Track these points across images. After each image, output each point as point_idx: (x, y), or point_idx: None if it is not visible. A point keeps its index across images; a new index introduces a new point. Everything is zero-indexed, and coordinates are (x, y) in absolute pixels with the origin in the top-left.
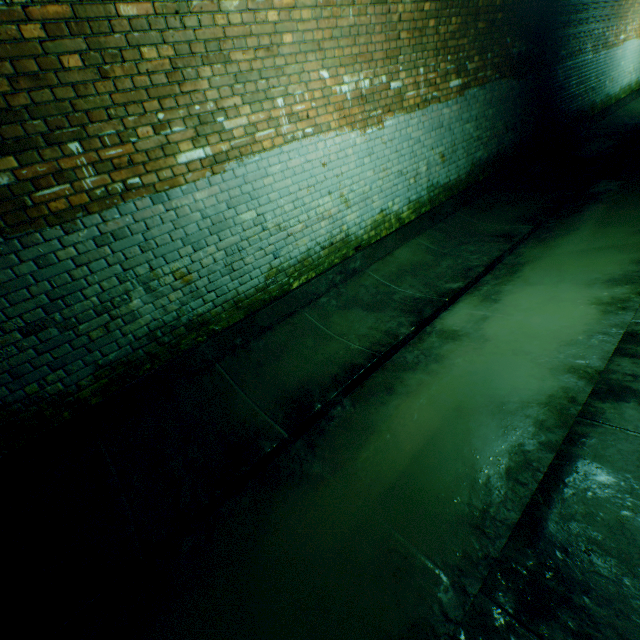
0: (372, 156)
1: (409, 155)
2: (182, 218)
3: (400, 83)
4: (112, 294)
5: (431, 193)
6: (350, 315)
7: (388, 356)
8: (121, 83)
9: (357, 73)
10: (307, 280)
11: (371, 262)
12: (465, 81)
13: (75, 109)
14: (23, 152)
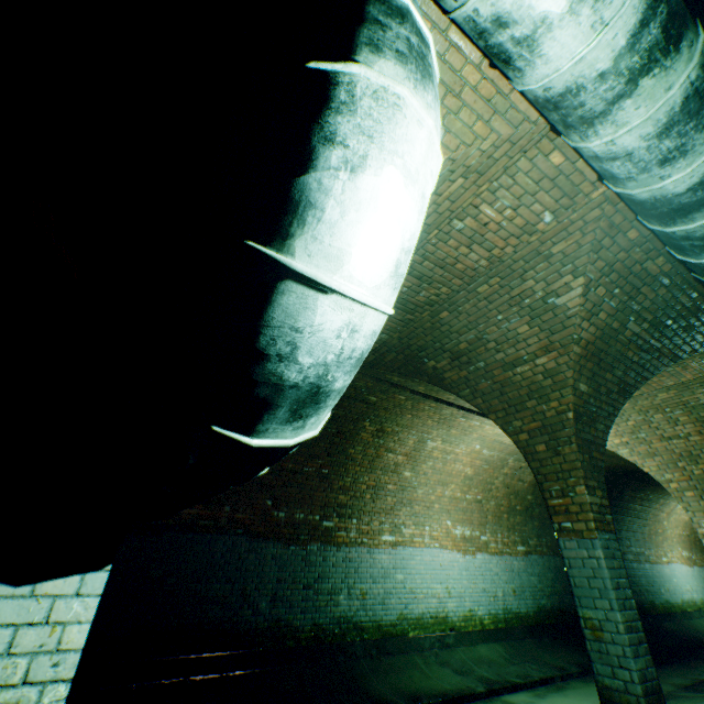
0: (467, 571)
1: (490, 580)
2: (374, 563)
3: (486, 537)
4: (336, 586)
5: (506, 613)
6: (444, 669)
7: (468, 698)
8: (377, 505)
9: (464, 526)
10: (418, 634)
11: (460, 644)
12: (528, 548)
13: (361, 508)
14: (341, 517)
